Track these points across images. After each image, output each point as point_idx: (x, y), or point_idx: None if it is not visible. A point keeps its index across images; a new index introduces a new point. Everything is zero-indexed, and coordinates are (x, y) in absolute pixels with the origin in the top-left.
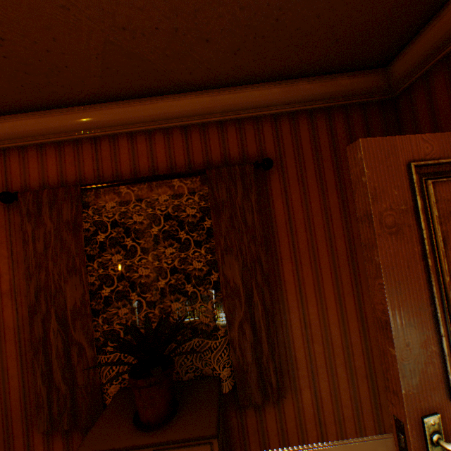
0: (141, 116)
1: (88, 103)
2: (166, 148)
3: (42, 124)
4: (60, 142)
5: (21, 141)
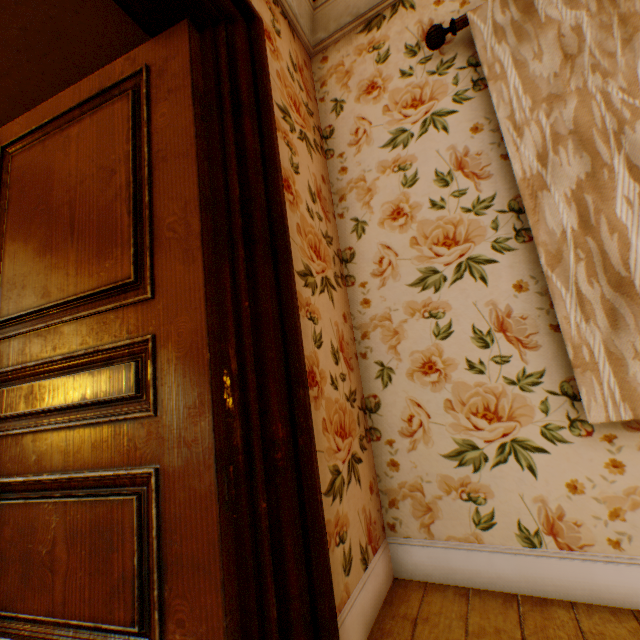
0: None
1: None
2: None
3: None
4: None
5: None
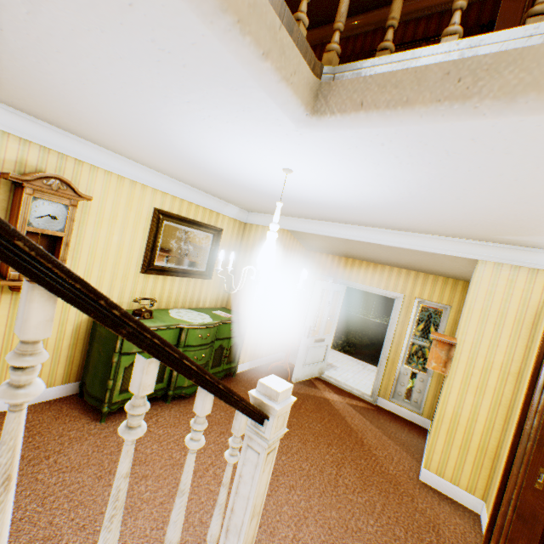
0: (416, 9)
1: (390, 5)
2: (424, 28)
3: (362, 22)
4: (366, 33)
5: (348, 34)
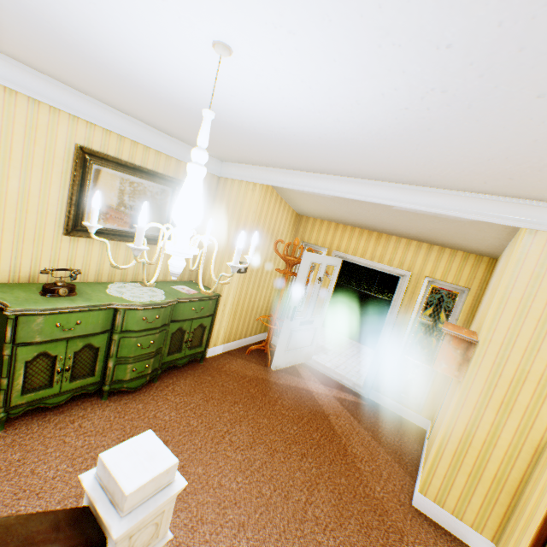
0: None
1: None
2: None
3: None
4: None
5: None
